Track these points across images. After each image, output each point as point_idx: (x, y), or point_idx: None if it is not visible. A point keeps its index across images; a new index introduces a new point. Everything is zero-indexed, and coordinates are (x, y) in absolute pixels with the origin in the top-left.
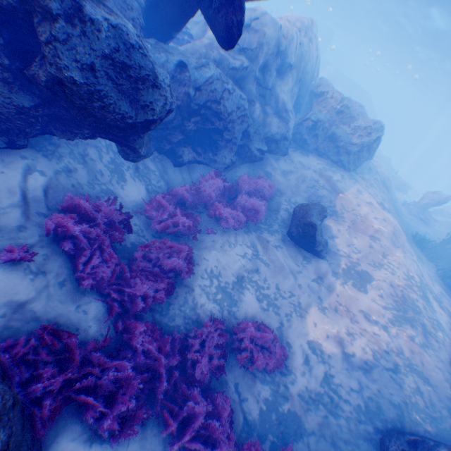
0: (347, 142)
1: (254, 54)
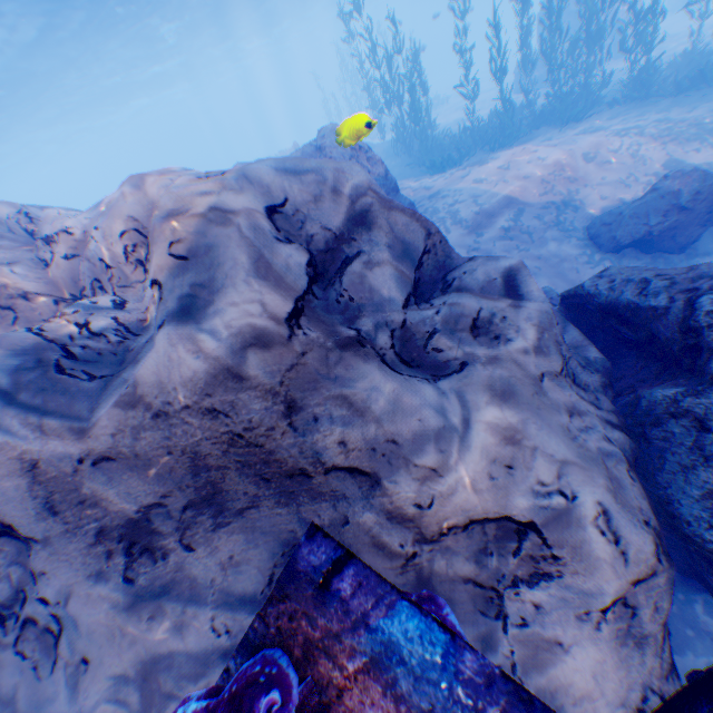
0: (384, 183)
1: (438, 244)
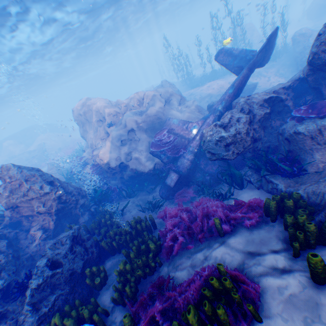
0: (177, 92)
1: (182, 98)
